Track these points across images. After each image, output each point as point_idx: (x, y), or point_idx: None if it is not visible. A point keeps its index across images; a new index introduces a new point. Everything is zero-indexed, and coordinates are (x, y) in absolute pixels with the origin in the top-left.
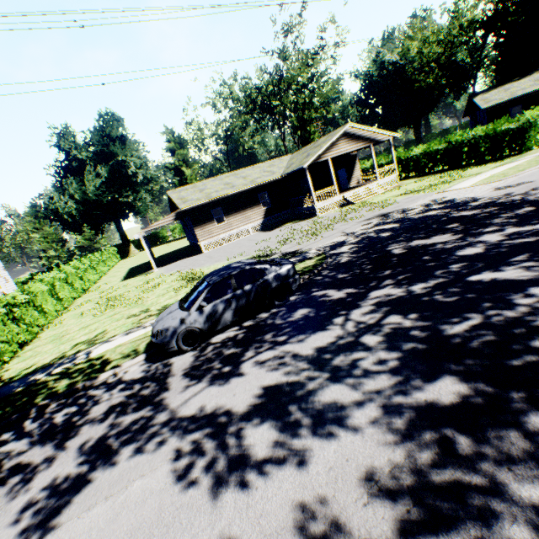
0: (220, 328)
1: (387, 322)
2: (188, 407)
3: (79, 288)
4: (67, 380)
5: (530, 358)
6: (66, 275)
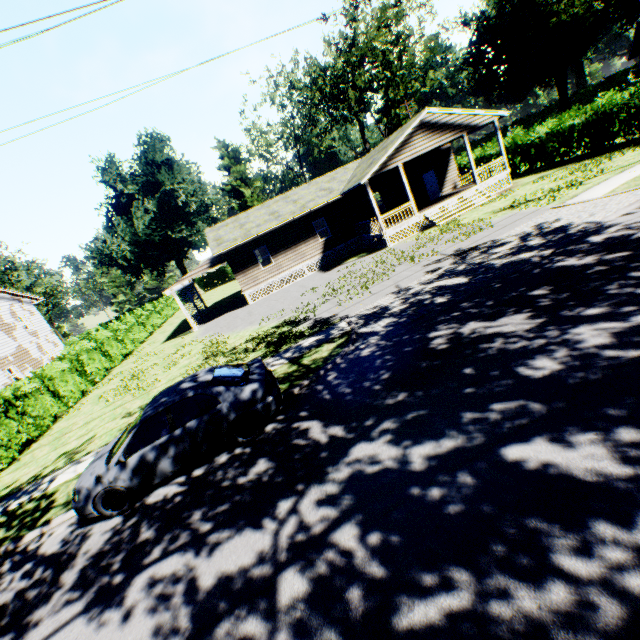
0: (158, 482)
1: (334, 543)
2: None
3: (118, 354)
4: (5, 530)
5: None
6: (99, 343)
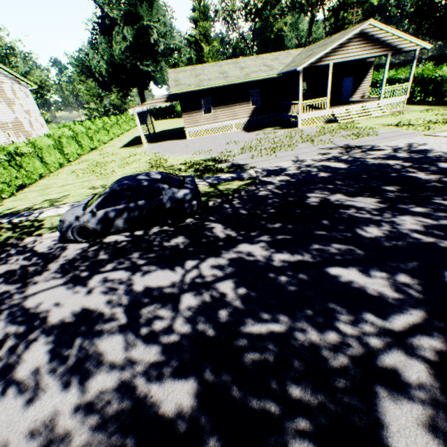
0: (113, 231)
1: (217, 288)
2: (35, 298)
3: (87, 146)
4: (11, 233)
5: (271, 405)
6: (75, 134)
